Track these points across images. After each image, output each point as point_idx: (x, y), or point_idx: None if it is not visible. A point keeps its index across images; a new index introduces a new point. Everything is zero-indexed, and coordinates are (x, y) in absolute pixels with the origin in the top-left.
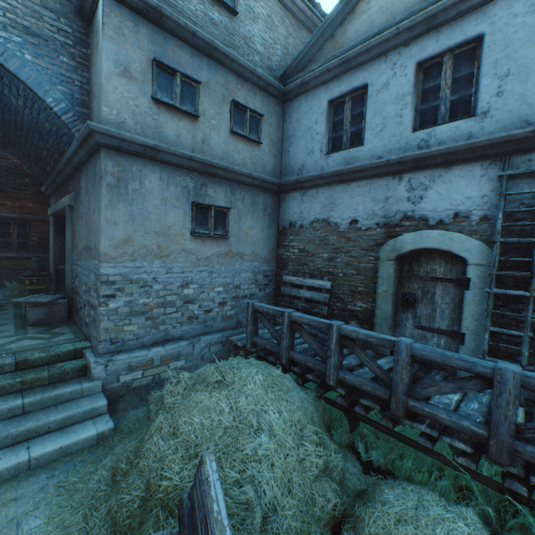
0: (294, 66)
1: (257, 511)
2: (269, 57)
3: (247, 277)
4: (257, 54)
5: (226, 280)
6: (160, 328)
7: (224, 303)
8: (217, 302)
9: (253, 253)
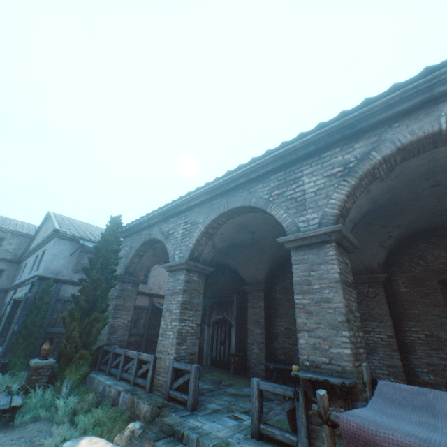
0: (23, 255)
1: None
2: (17, 252)
3: None
4: (10, 252)
5: None
6: None
7: None
8: None
9: None
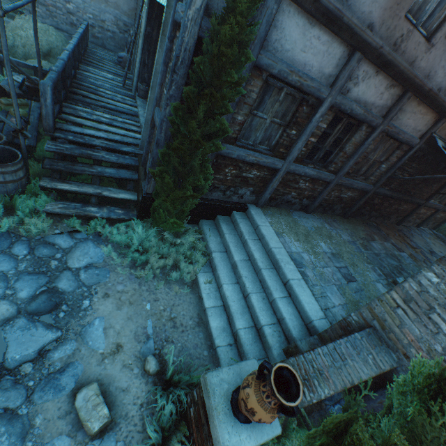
0: None
1: (11, 42)
2: None
3: (110, 19)
4: None
5: (95, 13)
6: (54, 20)
7: (94, 27)
8: (89, 24)
9: (116, 4)
